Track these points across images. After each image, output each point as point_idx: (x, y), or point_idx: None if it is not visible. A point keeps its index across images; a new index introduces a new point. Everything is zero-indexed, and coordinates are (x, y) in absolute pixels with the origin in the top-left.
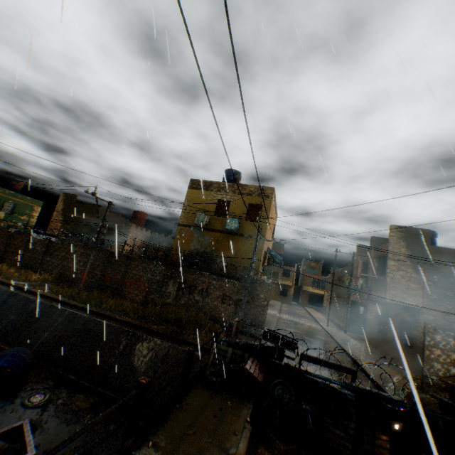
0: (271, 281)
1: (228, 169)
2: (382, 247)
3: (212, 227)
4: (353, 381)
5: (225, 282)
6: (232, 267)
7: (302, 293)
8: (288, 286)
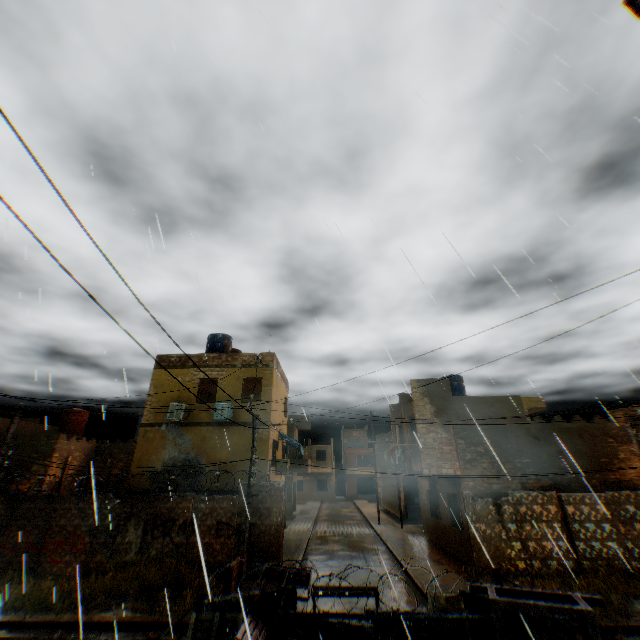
0: (284, 484)
1: (212, 334)
2: (410, 407)
3: (194, 420)
4: (377, 604)
5: (219, 501)
6: (230, 474)
7: (348, 479)
8: (328, 474)
